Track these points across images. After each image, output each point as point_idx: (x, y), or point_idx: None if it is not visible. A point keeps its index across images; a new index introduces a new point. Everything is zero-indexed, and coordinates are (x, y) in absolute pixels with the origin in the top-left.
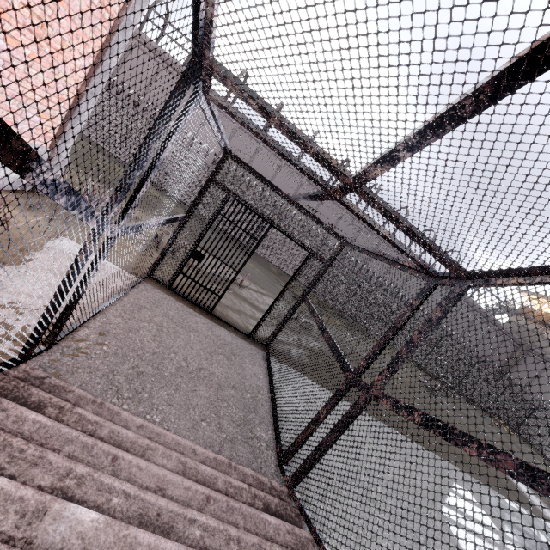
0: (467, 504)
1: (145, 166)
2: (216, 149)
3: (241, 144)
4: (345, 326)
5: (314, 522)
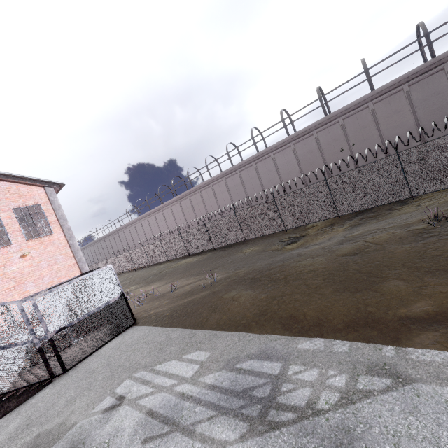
0: (183, 364)
1: (190, 250)
2: (228, 199)
3: (233, 184)
4: (352, 224)
5: (33, 383)
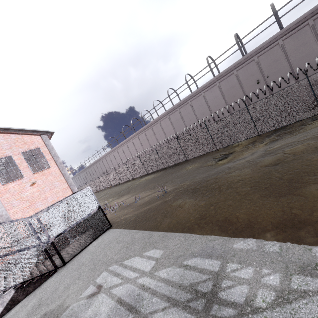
0: (143, 260)
1: (148, 170)
2: (172, 130)
3: (175, 119)
4: (271, 140)
5: (43, 273)
